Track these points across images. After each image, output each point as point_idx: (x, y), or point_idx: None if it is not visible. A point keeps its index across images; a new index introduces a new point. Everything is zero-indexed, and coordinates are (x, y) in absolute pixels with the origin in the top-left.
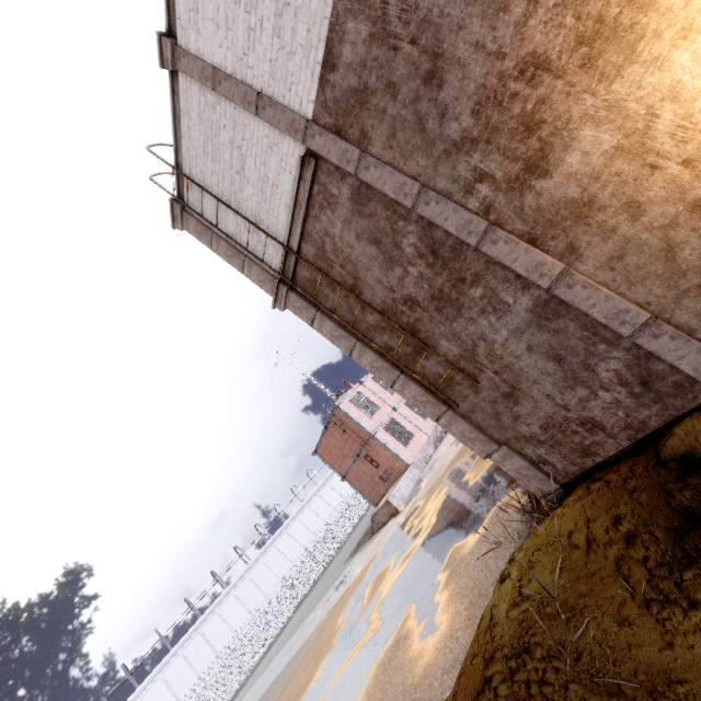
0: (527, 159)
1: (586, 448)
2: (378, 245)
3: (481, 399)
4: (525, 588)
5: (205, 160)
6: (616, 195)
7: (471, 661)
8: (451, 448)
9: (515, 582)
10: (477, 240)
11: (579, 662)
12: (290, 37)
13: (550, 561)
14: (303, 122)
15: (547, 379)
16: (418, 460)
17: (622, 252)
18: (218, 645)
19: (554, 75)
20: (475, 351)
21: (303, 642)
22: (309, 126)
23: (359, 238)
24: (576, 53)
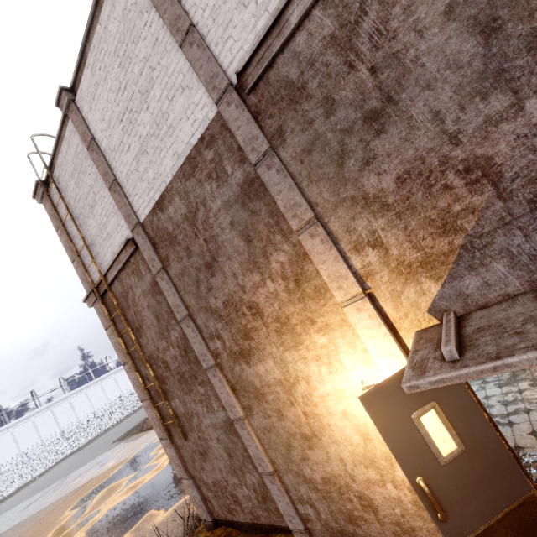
0: (242, 348)
1: (231, 509)
2: (158, 321)
3: (188, 445)
4: None
5: (71, 178)
6: (274, 401)
7: None
8: None
9: None
10: (206, 367)
11: None
12: (143, 170)
13: None
14: (135, 221)
15: (222, 461)
16: None
17: (270, 429)
18: None
19: (264, 322)
20: (192, 418)
21: (37, 510)
22: (138, 227)
23: (149, 307)
24: (275, 322)
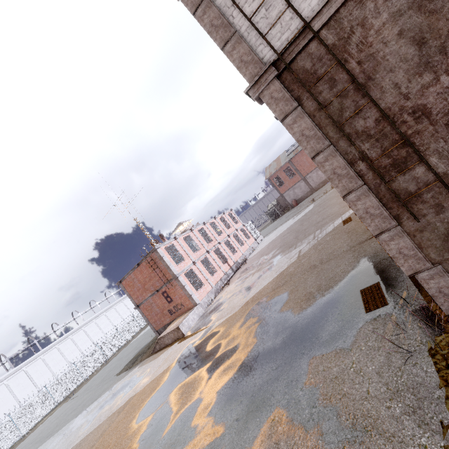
0: None
1: None
2: (420, 47)
3: (439, 219)
4: None
5: None
6: None
7: None
8: (240, 295)
9: None
10: None
11: None
12: None
13: None
14: None
15: None
16: (204, 302)
17: None
18: None
19: None
20: None
21: (72, 446)
22: None
23: (402, 35)
24: None
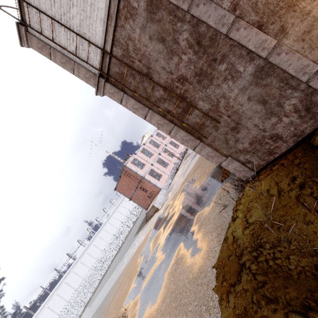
0: None
1: (271, 151)
2: (163, 43)
3: (219, 133)
4: (249, 220)
5: None
6: None
7: (228, 259)
8: (181, 177)
9: (243, 218)
10: (227, 29)
11: (291, 245)
12: None
13: (260, 205)
14: None
15: (256, 115)
16: (165, 186)
17: (311, 28)
18: (75, 285)
19: None
20: (218, 105)
21: (120, 274)
22: None
23: (151, 38)
24: None
